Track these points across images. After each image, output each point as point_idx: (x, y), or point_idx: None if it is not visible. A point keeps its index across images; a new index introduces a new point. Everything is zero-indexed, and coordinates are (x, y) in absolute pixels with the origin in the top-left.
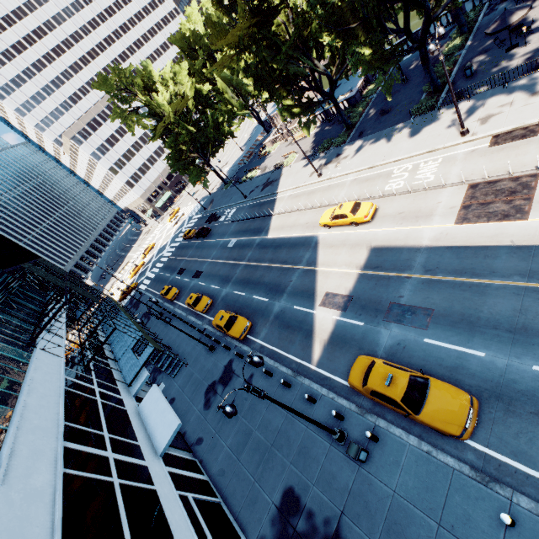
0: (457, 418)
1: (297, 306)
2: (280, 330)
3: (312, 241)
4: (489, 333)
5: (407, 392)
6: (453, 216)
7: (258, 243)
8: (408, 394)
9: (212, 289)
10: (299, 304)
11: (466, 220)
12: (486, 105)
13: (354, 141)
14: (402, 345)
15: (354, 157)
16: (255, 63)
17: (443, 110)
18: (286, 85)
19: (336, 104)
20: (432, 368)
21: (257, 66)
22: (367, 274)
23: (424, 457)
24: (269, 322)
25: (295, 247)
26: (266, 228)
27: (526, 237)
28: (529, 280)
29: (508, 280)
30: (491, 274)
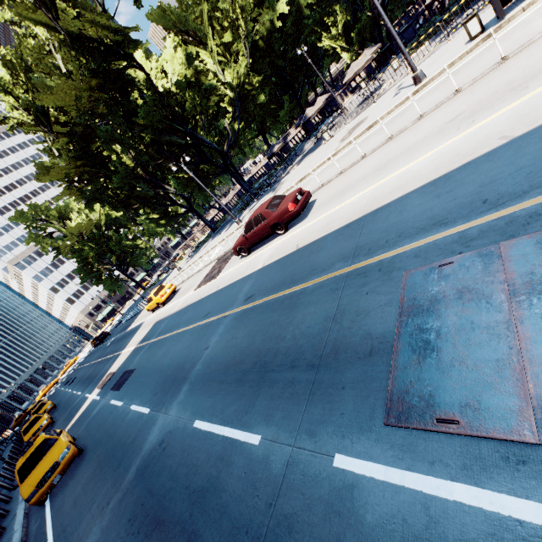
0: (38, 477)
1: (87, 394)
2: (61, 423)
3: (140, 326)
4: (139, 381)
5: (28, 459)
6: (198, 284)
7: (119, 338)
8: (28, 460)
9: (67, 393)
10: (90, 391)
11: (199, 286)
12: (258, 202)
13: (209, 240)
14: (99, 412)
15: (201, 252)
16: (96, 190)
17: (246, 209)
18: (148, 204)
19: (198, 214)
20: (93, 430)
21: (97, 192)
22: (136, 347)
23: (8, 541)
24: (63, 418)
25: (130, 335)
26: (132, 322)
27: (207, 291)
28: (184, 326)
29: (178, 330)
30: (176, 326)
